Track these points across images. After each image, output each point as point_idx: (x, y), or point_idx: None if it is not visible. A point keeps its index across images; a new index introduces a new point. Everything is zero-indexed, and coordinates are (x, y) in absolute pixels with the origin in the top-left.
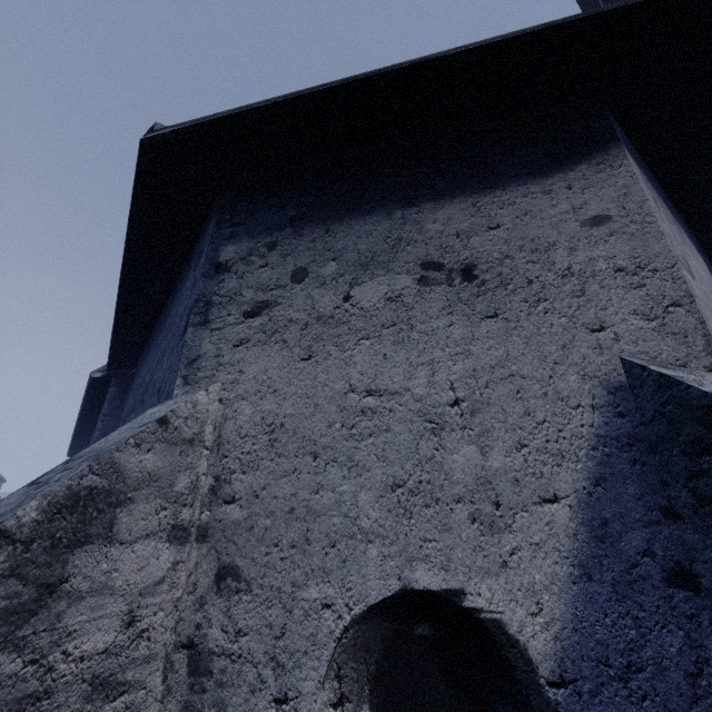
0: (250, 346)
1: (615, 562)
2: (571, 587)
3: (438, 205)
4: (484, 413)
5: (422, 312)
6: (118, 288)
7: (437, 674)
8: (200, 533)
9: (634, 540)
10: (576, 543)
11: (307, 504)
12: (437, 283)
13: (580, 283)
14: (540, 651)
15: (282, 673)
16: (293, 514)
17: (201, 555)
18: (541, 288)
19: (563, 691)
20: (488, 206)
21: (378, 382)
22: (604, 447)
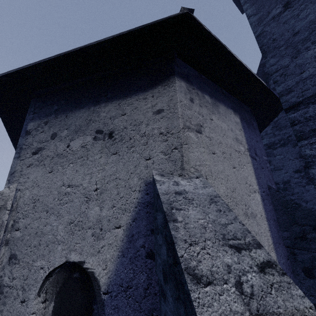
0: (32, 167)
1: (132, 250)
2: (117, 259)
3: (106, 104)
4: (104, 194)
5: (92, 152)
6: (8, 136)
7: (78, 290)
8: (6, 242)
9: (140, 241)
10: (122, 243)
11: (42, 230)
12: (100, 139)
13: (147, 139)
14: (103, 282)
15: (24, 292)
16: (36, 234)
17: (5, 250)
18: (133, 141)
19: (107, 295)
20: (123, 105)
21: (72, 181)
22: (139, 207)
